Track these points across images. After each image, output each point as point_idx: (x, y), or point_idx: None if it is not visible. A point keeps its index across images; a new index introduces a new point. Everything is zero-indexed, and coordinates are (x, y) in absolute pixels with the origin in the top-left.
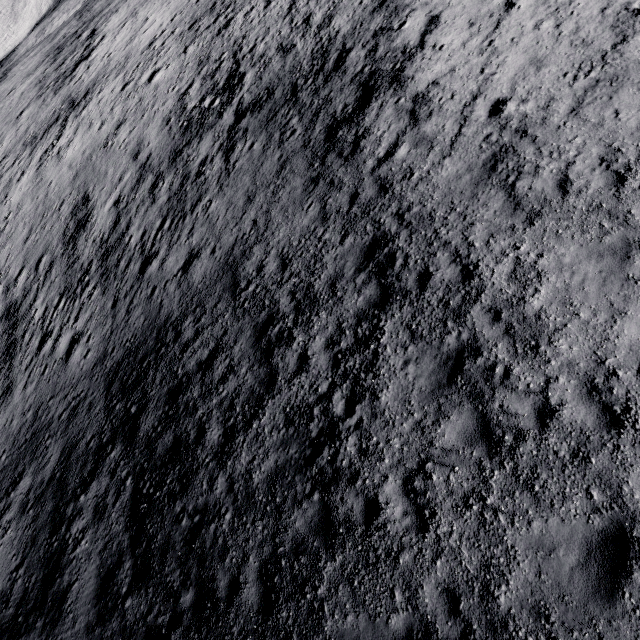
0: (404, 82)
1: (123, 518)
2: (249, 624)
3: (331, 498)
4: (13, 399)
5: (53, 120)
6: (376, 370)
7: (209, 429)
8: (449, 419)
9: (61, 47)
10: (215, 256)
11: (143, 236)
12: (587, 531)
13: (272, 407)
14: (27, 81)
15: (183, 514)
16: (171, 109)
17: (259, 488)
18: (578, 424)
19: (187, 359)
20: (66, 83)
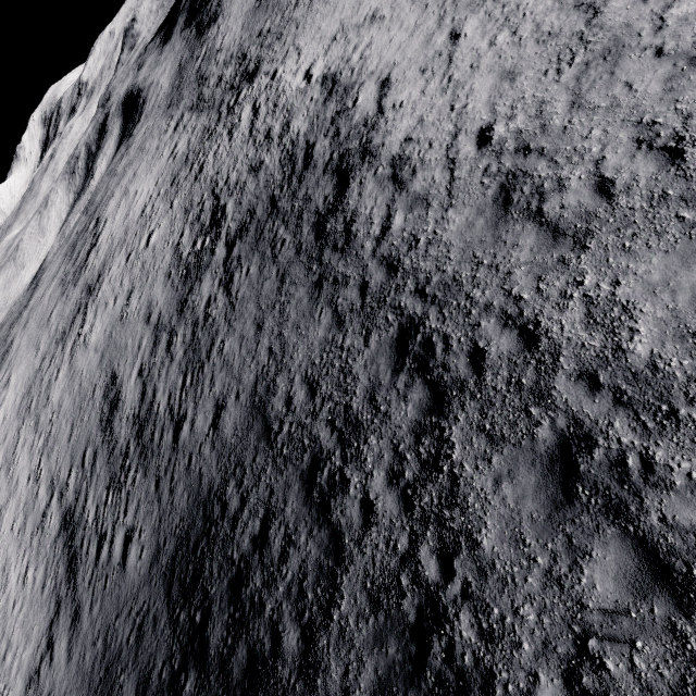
0: (376, 152)
1: None
2: None
3: None
4: (82, 626)
5: (76, 311)
6: (461, 501)
7: (284, 632)
8: (591, 557)
9: (75, 243)
10: (240, 401)
11: (169, 400)
12: None
13: (349, 585)
14: (53, 284)
15: None
16: (170, 263)
17: None
18: None
19: (239, 537)
20: (82, 273)
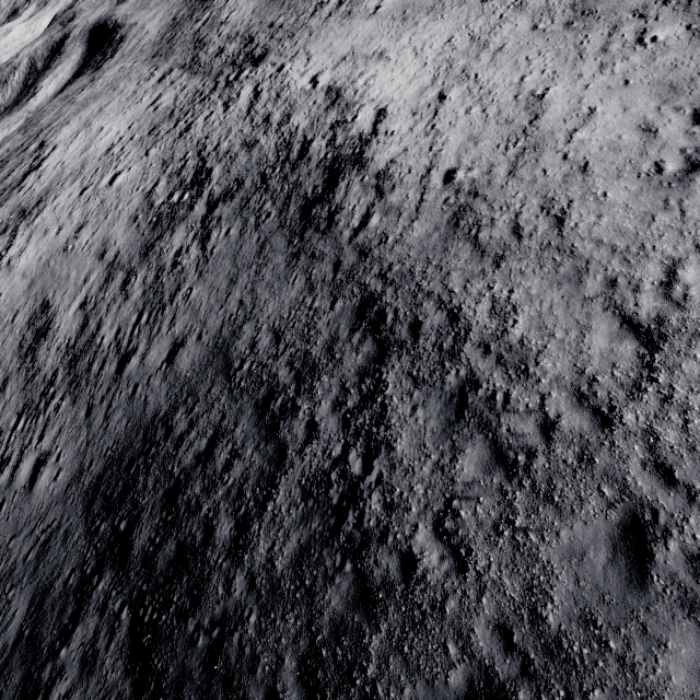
0: (365, 163)
1: (121, 661)
2: None
3: (364, 564)
4: None
5: (0, 231)
6: (387, 422)
7: (218, 525)
8: (465, 453)
9: (5, 160)
10: (202, 341)
11: (118, 334)
12: (608, 527)
13: (286, 483)
14: None
15: (198, 632)
16: (137, 207)
17: (284, 575)
18: (577, 430)
19: (183, 454)
20: (14, 194)
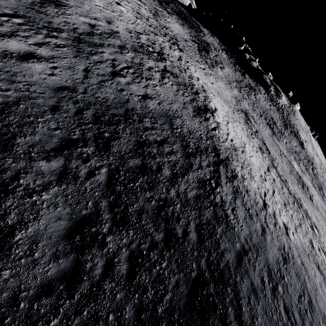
0: (214, 116)
1: (99, 189)
2: (194, 247)
3: (216, 209)
4: None
5: None
6: (221, 180)
7: (164, 169)
8: (237, 200)
9: None
10: (160, 106)
11: (114, 60)
12: (261, 229)
13: (192, 174)
14: None
15: (152, 199)
16: (132, 30)
17: (191, 199)
18: (255, 209)
19: (148, 134)
20: None
